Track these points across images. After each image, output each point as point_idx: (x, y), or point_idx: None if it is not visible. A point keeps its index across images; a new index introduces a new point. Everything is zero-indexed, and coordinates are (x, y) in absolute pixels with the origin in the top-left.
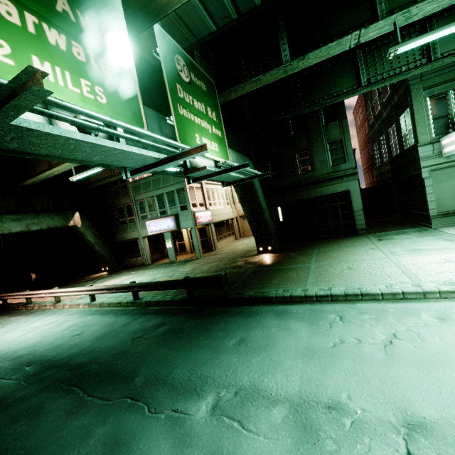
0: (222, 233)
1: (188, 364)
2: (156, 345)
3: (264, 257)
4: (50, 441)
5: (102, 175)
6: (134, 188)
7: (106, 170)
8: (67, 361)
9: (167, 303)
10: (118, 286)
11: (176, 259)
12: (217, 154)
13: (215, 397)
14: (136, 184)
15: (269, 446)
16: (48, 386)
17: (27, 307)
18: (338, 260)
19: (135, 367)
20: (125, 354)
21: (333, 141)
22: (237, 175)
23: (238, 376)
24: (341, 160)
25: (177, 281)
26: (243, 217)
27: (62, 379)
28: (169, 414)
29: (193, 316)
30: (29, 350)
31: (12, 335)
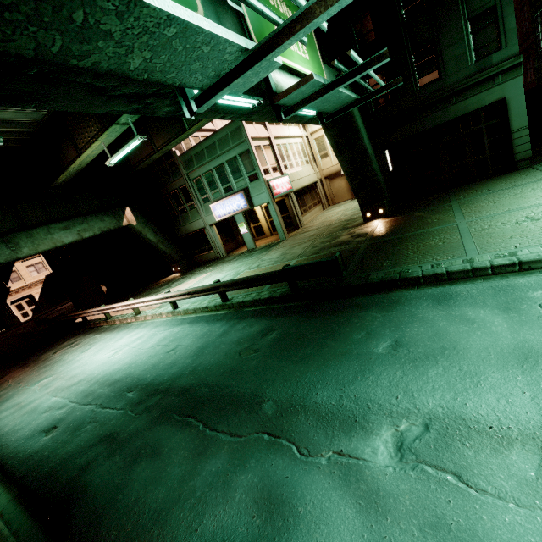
0: (306, 204)
1: (329, 382)
2: (272, 358)
3: (375, 224)
4: (184, 493)
5: (142, 153)
6: (184, 164)
7: (146, 145)
8: (171, 384)
9: (265, 301)
10: (200, 288)
11: (256, 246)
12: (309, 65)
13: (394, 433)
14: (186, 158)
15: (535, 522)
16: (159, 417)
17: (108, 322)
18: (502, 210)
19: (256, 389)
20: (237, 372)
21: (478, 13)
22: (349, 93)
23: (417, 398)
24: (493, 46)
25: (274, 274)
26: (329, 178)
27: (172, 407)
28: (332, 459)
29: (307, 315)
30: (125, 372)
31: (103, 356)
